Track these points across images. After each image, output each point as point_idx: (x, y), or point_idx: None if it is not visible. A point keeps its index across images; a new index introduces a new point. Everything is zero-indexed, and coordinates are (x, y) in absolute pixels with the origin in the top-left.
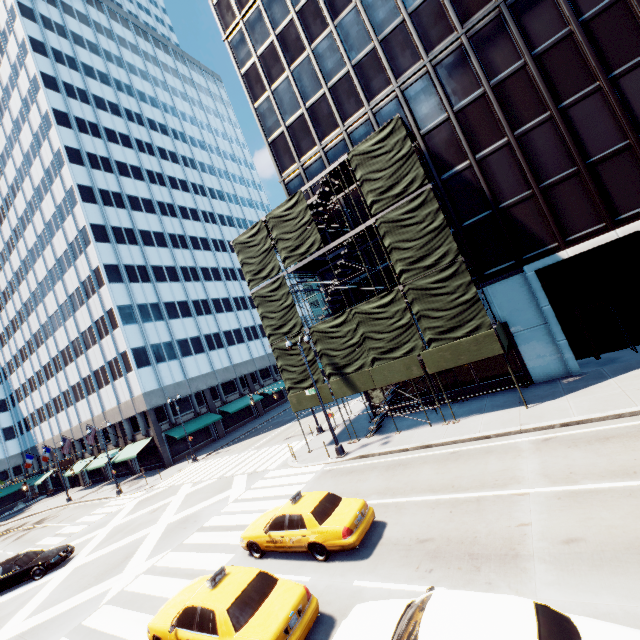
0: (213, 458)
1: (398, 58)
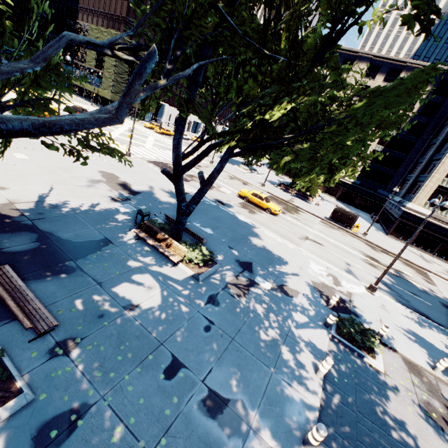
0: None
1: None
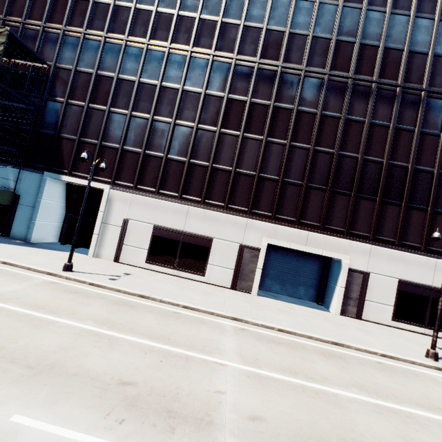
0: None
1: (75, 16)
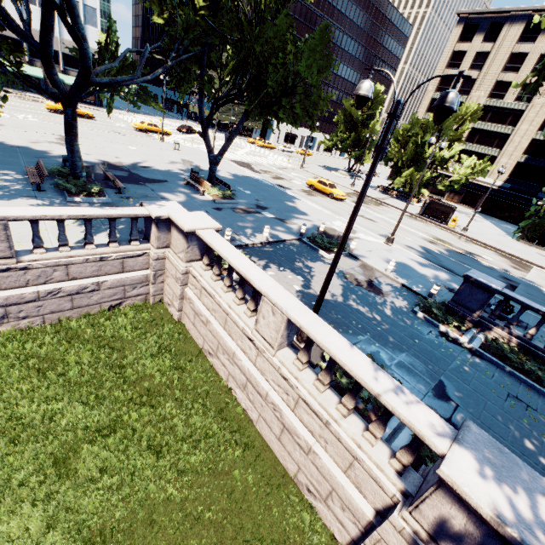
0: (146, 117)
1: None
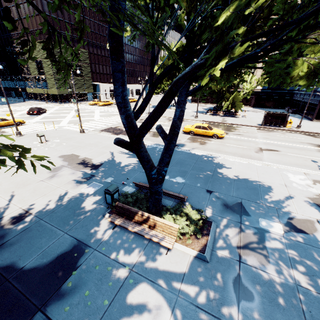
0: None
1: None
